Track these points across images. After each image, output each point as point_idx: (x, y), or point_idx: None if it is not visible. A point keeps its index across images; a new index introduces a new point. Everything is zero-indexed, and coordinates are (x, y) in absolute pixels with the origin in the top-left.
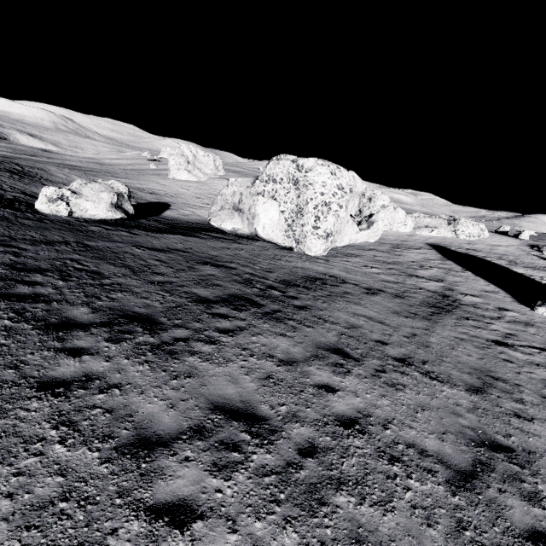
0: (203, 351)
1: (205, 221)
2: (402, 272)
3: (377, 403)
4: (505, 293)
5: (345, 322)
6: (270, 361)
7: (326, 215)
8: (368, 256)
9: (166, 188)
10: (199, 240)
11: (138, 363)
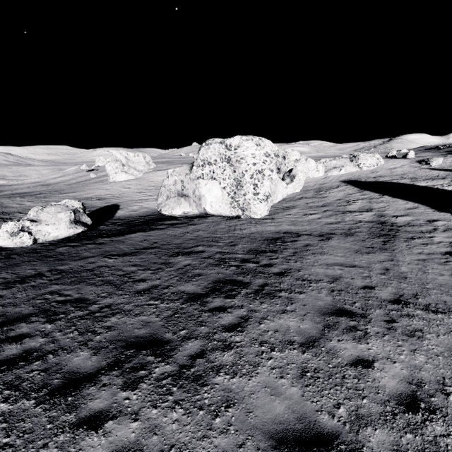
0: (225, 362)
1: (153, 211)
2: (336, 211)
3: (416, 364)
4: (424, 206)
5: (326, 276)
6: (293, 349)
7: (262, 181)
8: (301, 205)
9: (111, 191)
10: (158, 232)
11: (168, 408)
